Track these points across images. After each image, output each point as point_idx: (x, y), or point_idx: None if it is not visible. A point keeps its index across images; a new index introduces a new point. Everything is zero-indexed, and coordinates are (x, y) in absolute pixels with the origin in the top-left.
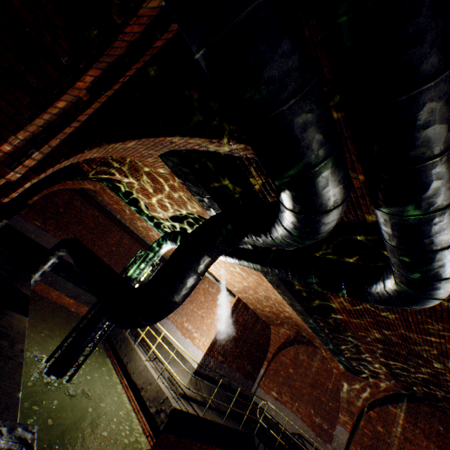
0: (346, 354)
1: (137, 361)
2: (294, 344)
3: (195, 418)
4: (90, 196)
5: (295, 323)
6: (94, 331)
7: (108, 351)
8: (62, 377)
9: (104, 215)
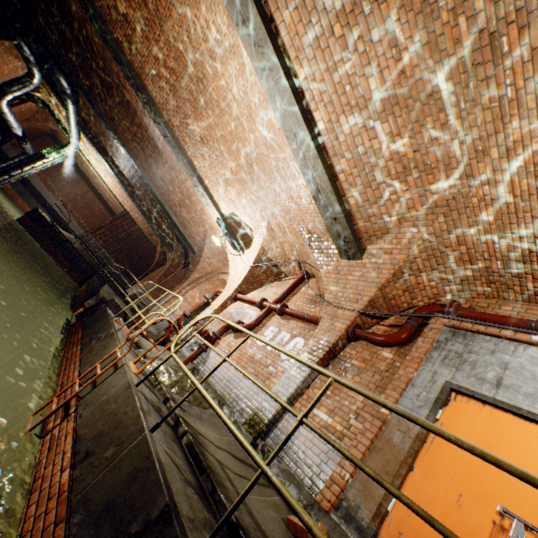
0: (151, 219)
1: None
2: None
3: (50, 224)
4: (56, 137)
5: None
6: (14, 171)
7: None
8: None
9: (77, 171)
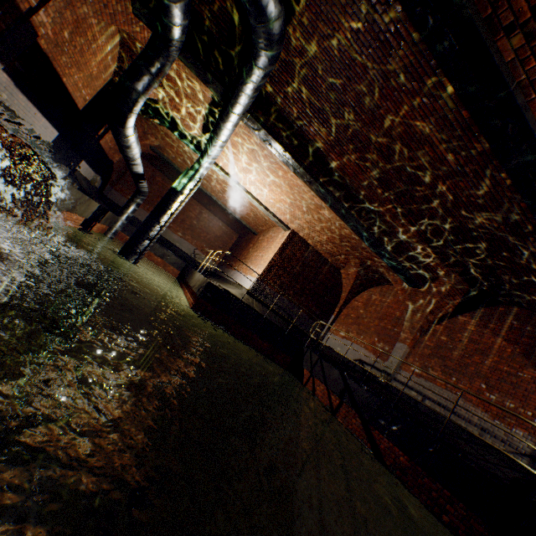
0: (385, 245)
1: (195, 276)
2: (369, 289)
3: (231, 299)
4: (159, 156)
5: (349, 243)
6: (150, 230)
7: (182, 285)
8: (130, 261)
9: None
